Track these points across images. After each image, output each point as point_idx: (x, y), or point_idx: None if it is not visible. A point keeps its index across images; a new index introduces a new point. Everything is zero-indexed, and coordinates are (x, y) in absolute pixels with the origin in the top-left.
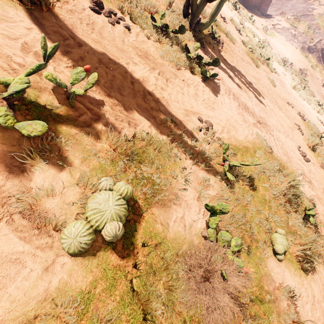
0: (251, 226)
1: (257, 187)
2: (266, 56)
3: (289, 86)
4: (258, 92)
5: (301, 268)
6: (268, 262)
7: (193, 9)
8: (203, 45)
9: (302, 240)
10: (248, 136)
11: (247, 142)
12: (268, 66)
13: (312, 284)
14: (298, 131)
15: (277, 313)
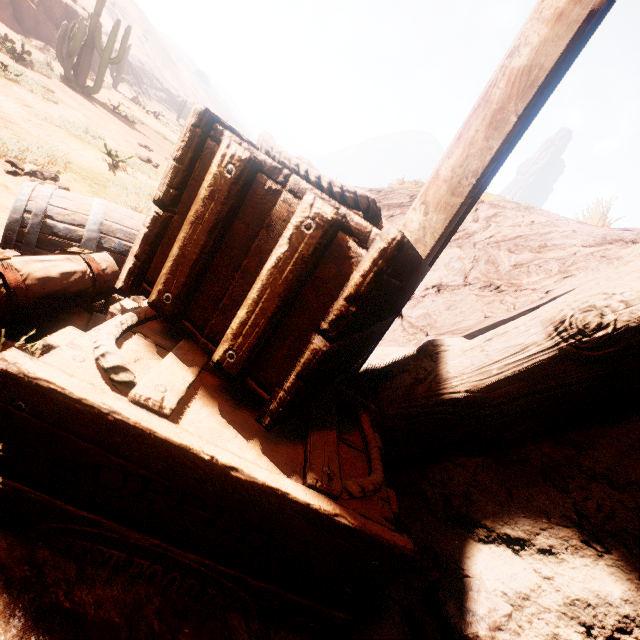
0: None
1: None
2: None
3: None
4: (144, 136)
5: None
6: None
7: (61, 62)
8: (73, 88)
9: None
10: None
11: None
12: None
13: None
14: None
15: None
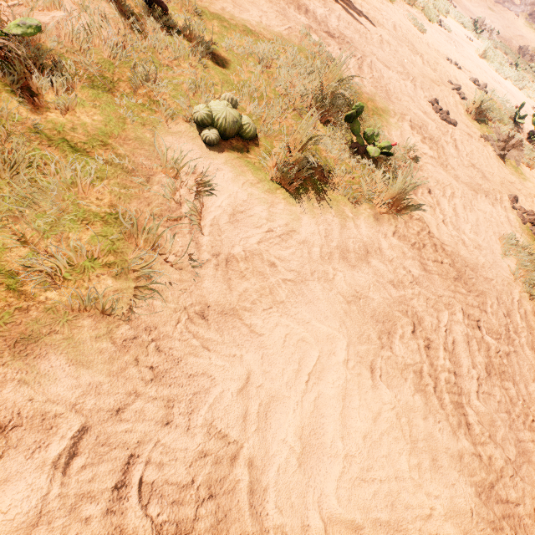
0: (159, 85)
1: (238, 71)
2: (424, 0)
3: (474, 53)
4: (364, 17)
5: (282, 185)
6: (170, 137)
7: None
8: None
9: (295, 135)
10: (275, 28)
11: (263, 28)
12: (424, 12)
13: (305, 218)
14: (453, 92)
15: (123, 186)
